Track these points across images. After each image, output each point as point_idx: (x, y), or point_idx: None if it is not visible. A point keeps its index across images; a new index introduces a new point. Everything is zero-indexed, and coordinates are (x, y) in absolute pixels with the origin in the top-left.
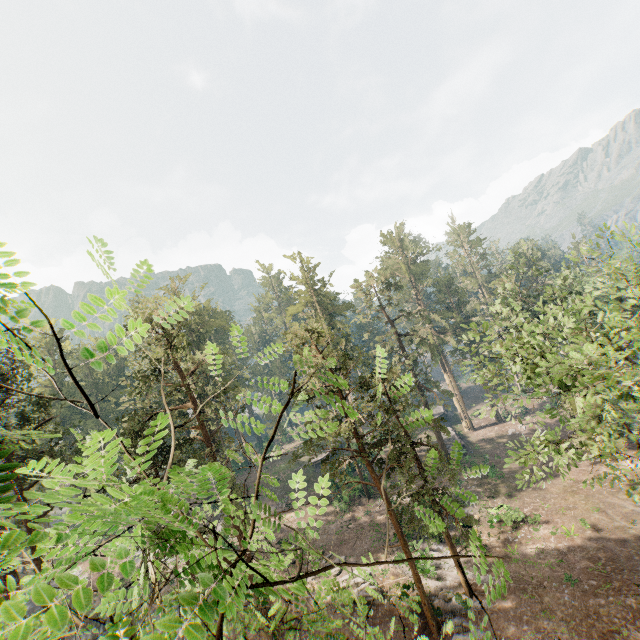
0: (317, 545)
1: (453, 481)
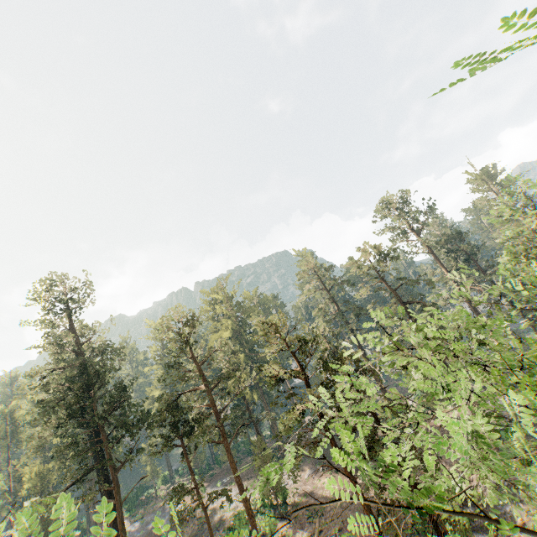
0: (338, 518)
1: None
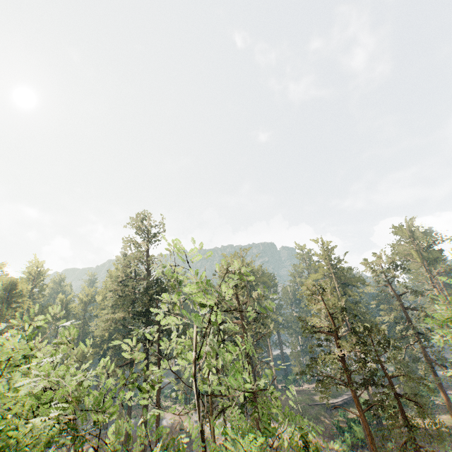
0: None
1: (438, 442)
